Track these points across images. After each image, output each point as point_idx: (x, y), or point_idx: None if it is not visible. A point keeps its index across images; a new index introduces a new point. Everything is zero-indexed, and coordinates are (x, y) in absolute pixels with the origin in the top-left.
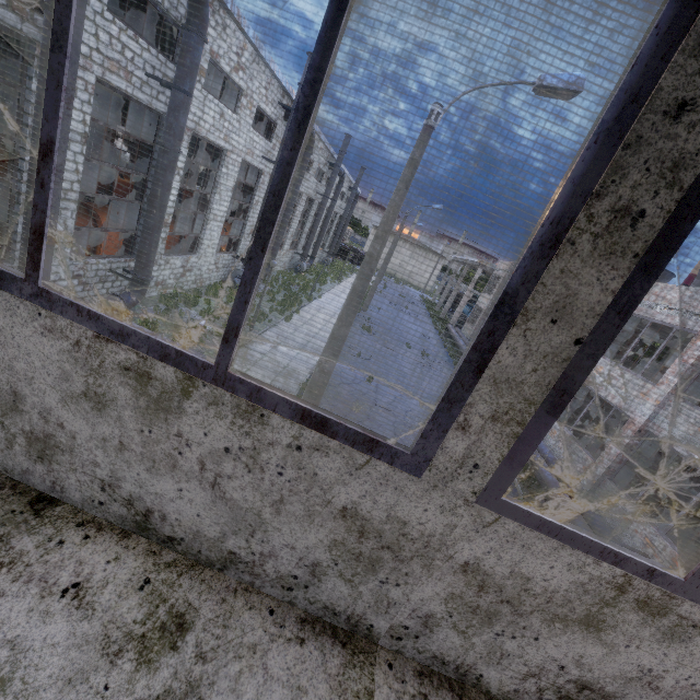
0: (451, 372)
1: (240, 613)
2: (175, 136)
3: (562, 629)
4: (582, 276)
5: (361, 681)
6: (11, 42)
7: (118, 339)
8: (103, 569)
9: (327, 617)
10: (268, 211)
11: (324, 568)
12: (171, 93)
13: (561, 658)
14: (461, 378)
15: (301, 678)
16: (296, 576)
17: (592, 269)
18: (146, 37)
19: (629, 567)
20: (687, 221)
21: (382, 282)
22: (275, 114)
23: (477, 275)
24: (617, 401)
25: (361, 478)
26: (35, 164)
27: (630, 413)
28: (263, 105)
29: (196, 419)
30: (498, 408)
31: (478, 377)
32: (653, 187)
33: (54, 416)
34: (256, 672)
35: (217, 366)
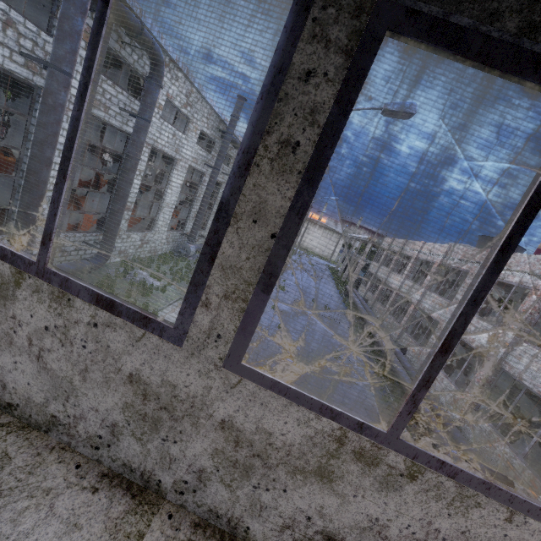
0: (347, 322)
1: (49, 464)
2: (137, 148)
3: (303, 480)
4: (268, 188)
5: (137, 525)
6: (27, 88)
7: None
8: None
9: (126, 474)
10: (66, 151)
11: (120, 428)
12: (135, 120)
13: (307, 509)
14: (200, 267)
15: (81, 518)
16: (101, 436)
17: (273, 183)
18: (128, 87)
19: (343, 421)
20: (328, 148)
21: (297, 254)
22: (214, 135)
23: (368, 248)
24: (476, 344)
25: (140, 349)
26: (31, 165)
27: (487, 354)
28: (205, 129)
29: (25, 304)
30: (228, 289)
31: (212, 266)
32: (301, 126)
33: None
34: (42, 509)
35: (38, 263)
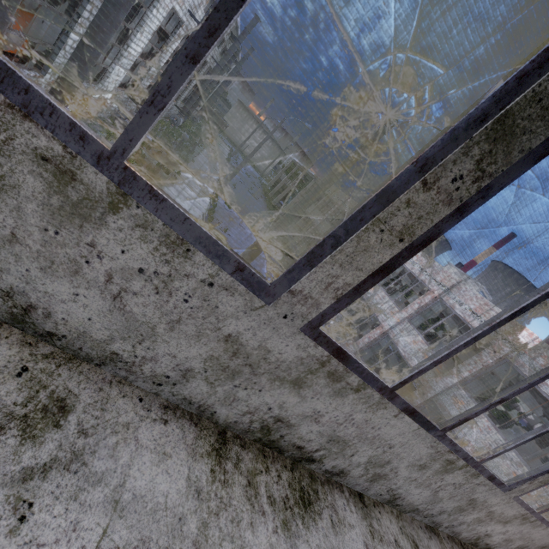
0: (278, 256)
1: (418, 532)
2: None
3: (497, 523)
4: None
5: (445, 548)
6: None
7: (455, 452)
8: (392, 528)
9: (429, 523)
10: (546, 431)
11: (446, 512)
12: None
13: (489, 529)
14: (543, 473)
15: None
16: (433, 514)
17: None
18: None
19: (530, 510)
20: None
21: (234, 156)
22: None
23: (310, 185)
24: (377, 312)
25: (488, 492)
26: None
27: (382, 321)
28: None
29: (454, 475)
30: (544, 480)
31: (547, 473)
32: None
33: (397, 469)
34: None
35: (479, 463)
